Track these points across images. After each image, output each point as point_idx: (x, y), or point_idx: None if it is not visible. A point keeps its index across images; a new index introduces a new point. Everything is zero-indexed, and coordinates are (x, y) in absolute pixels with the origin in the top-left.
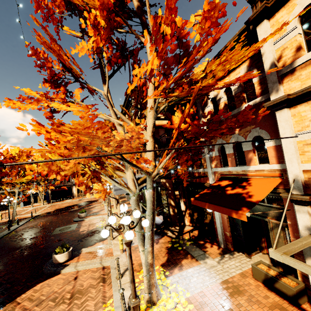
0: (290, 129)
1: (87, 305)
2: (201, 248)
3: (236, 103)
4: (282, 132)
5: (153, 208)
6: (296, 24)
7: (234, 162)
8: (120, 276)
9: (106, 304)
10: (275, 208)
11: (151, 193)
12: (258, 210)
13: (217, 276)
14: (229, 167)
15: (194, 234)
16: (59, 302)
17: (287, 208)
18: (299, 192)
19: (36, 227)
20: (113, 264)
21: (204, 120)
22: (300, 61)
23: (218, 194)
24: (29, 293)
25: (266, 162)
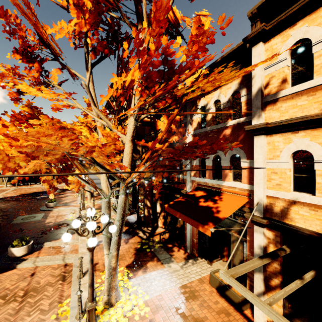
0: (263, 156)
1: (41, 304)
2: (169, 251)
3: (223, 117)
4: (256, 157)
5: (123, 213)
6: (286, 55)
7: (212, 174)
8: (81, 277)
9: (62, 304)
10: (239, 224)
11: (123, 198)
12: (225, 223)
13: (178, 280)
14: (206, 178)
15: (164, 237)
16: (10, 300)
17: (249, 226)
18: (260, 214)
19: None
20: (76, 262)
21: (191, 127)
22: (283, 94)
23: (191, 204)
24: None
25: (239, 180)
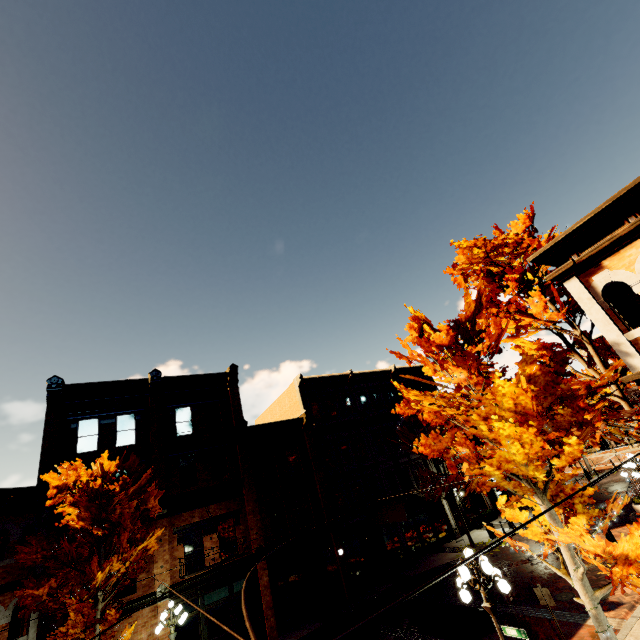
0: None
1: None
2: None
3: None
4: None
5: None
6: None
7: None
8: None
9: None
10: None
11: None
12: None
13: None
14: None
15: None
16: None
17: None
18: None
19: (622, 481)
20: None
21: None
22: None
23: None
24: (618, 529)
25: None
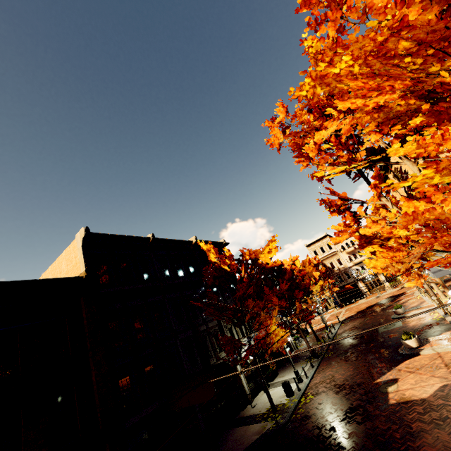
0: None
1: None
2: None
3: None
4: None
5: None
6: None
7: None
8: None
9: None
10: None
11: None
12: None
13: None
14: None
15: None
16: (436, 368)
17: None
18: None
19: (355, 329)
20: None
21: None
22: None
23: None
24: (402, 365)
25: None
